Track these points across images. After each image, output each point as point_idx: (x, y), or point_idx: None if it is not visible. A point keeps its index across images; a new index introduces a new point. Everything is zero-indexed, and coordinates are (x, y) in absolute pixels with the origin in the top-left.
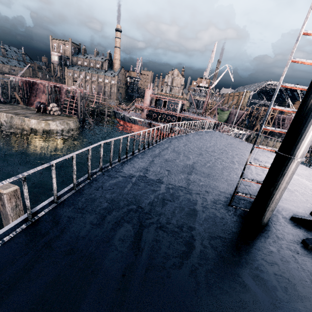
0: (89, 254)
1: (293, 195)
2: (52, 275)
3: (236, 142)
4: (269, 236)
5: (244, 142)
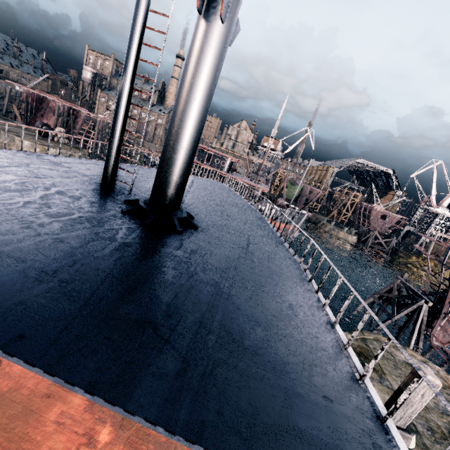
0: None
1: (185, 205)
2: None
3: (223, 190)
4: (107, 195)
5: (235, 194)
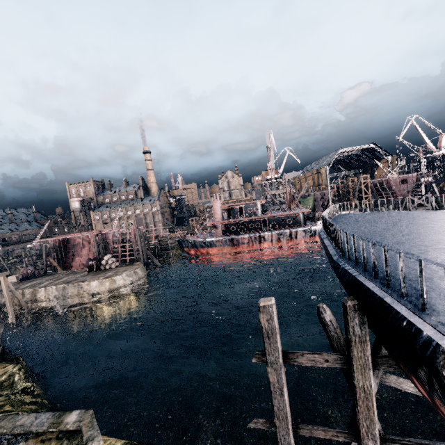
0: (441, 276)
1: None
2: (443, 284)
3: (381, 214)
4: None
5: (388, 212)
